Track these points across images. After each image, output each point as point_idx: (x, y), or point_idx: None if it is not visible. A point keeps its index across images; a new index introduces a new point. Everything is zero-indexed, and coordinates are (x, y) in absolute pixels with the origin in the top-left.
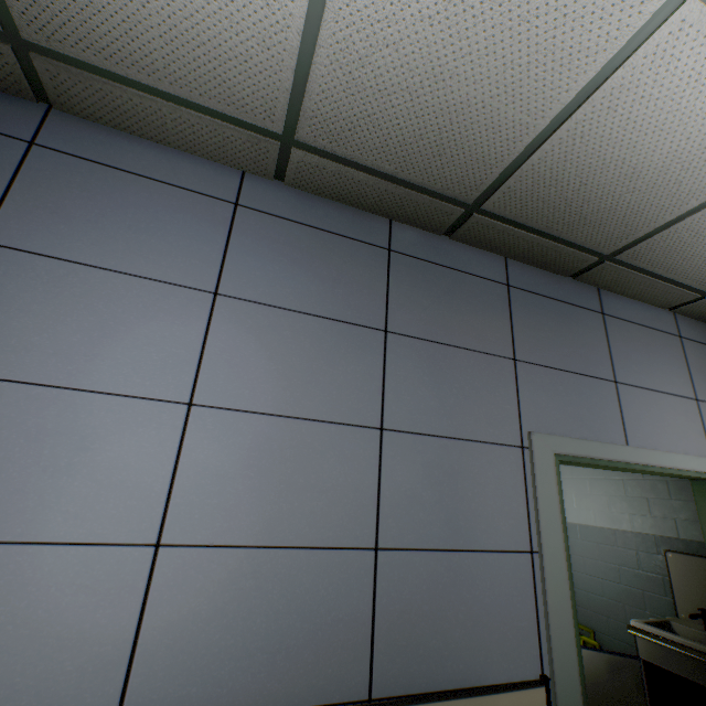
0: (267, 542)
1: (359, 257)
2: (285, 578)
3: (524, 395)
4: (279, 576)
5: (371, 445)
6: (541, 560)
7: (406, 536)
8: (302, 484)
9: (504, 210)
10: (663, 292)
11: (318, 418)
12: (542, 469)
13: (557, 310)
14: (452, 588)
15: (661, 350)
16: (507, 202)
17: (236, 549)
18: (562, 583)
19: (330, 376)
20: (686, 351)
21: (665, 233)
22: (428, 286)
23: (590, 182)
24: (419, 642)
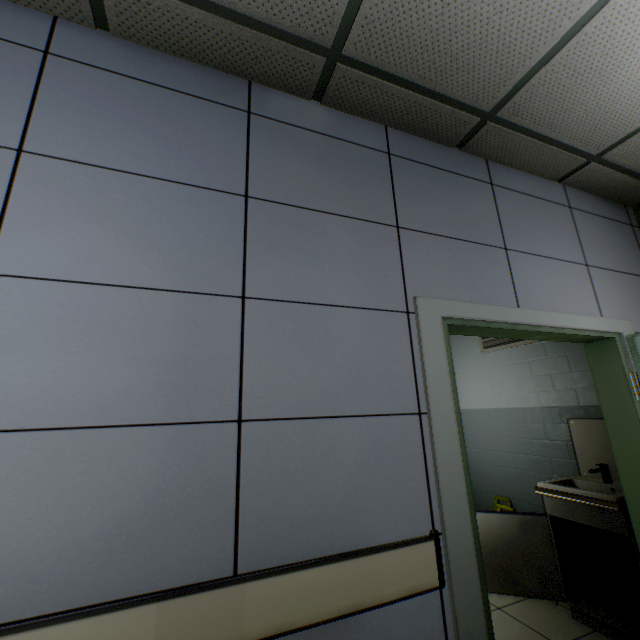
0: (99, 421)
1: (211, 118)
2: (124, 459)
3: (409, 262)
4: (116, 457)
5: (231, 314)
6: (429, 421)
7: (276, 406)
8: (144, 358)
9: (369, 54)
10: (550, 159)
11: (163, 287)
12: (428, 332)
13: (443, 180)
14: (332, 455)
15: (551, 219)
16: (370, 41)
17: (57, 432)
18: (452, 440)
19: (177, 243)
20: (576, 220)
21: (543, 74)
22: (297, 151)
23: (453, 1)
24: (294, 512)
